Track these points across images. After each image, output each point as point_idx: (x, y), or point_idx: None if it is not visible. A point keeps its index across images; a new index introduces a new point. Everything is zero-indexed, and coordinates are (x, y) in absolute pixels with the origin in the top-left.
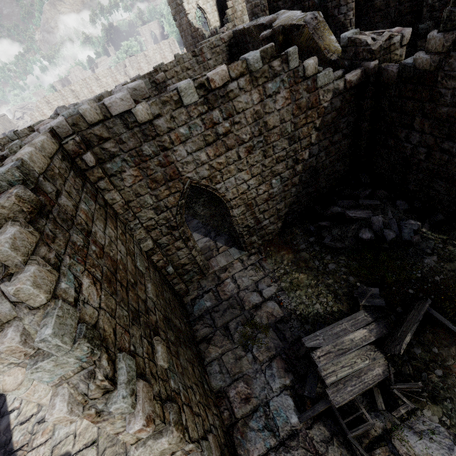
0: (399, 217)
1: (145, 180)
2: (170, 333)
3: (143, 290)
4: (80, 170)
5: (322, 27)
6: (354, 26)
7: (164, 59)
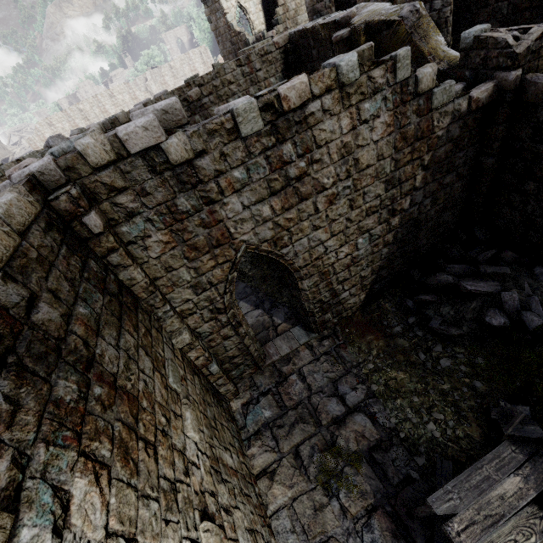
0: (541, 293)
1: (180, 248)
2: (221, 488)
3: (180, 427)
4: (79, 240)
5: (425, 24)
6: (451, 26)
7: (194, 71)
